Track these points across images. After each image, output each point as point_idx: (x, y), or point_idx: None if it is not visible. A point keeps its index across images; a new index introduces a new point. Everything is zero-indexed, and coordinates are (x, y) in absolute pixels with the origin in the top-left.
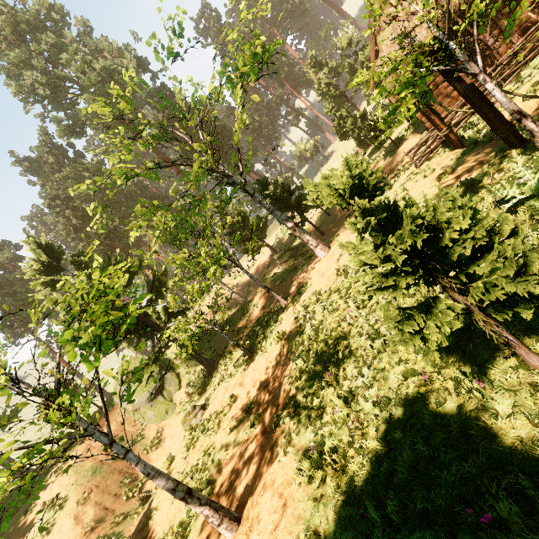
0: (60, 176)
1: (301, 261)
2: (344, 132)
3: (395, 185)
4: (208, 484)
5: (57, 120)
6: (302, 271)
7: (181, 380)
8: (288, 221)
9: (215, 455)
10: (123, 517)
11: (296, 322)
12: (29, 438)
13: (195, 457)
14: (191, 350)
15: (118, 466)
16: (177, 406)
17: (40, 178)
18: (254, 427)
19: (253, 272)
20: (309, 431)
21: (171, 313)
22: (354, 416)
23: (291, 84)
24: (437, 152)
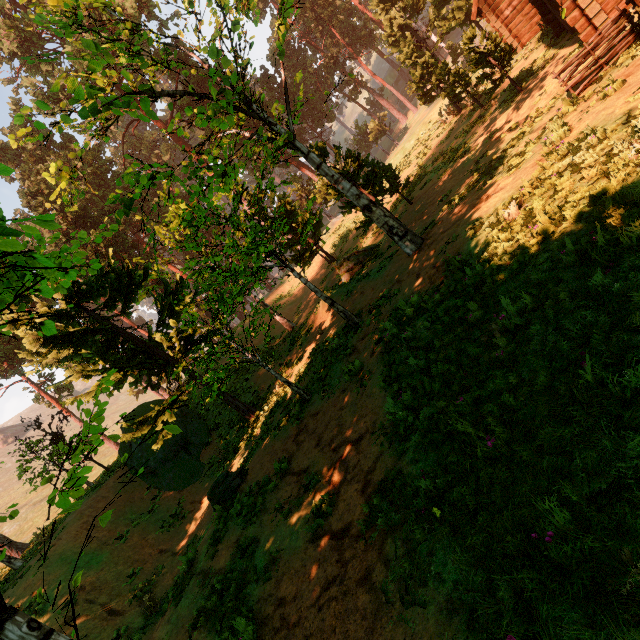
0: (44, 167)
1: (376, 265)
2: (427, 90)
3: (527, 138)
4: (248, 620)
5: (31, 84)
6: (379, 277)
7: (211, 431)
8: (361, 196)
9: (258, 560)
10: (127, 632)
11: (379, 348)
12: (30, 500)
13: (228, 559)
14: (217, 393)
15: (124, 553)
16: (205, 466)
17: (19, 170)
18: (324, 519)
19: (303, 291)
20: (463, 565)
21: (190, 340)
22: (615, 557)
23: (348, 42)
24: (612, 66)
